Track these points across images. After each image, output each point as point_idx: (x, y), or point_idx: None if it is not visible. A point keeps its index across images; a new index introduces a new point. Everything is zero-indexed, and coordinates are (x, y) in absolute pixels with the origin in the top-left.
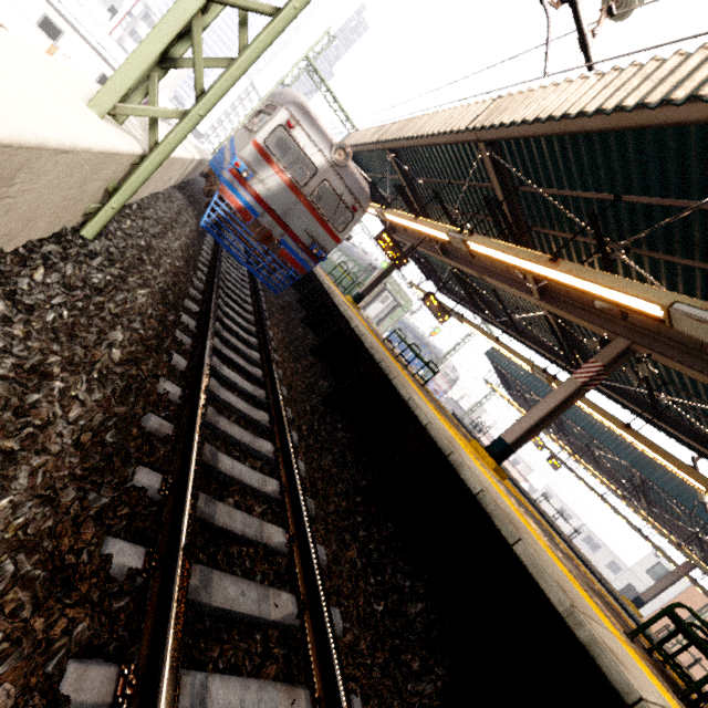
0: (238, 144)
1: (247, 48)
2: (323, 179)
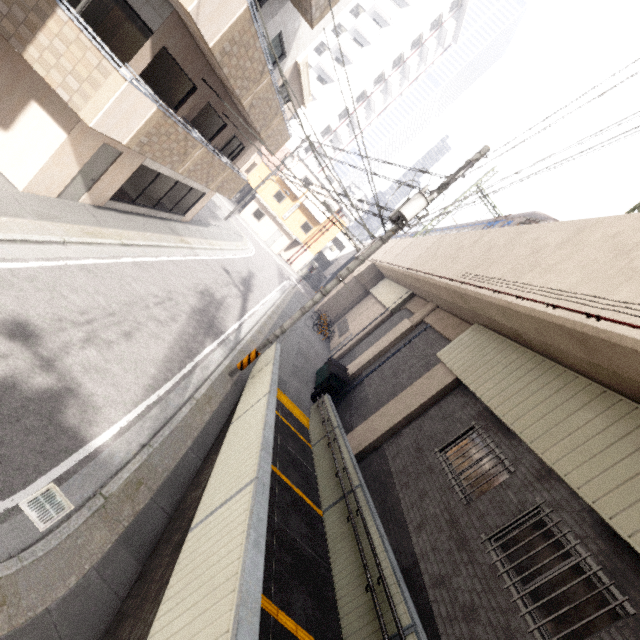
0: None
1: None
2: None
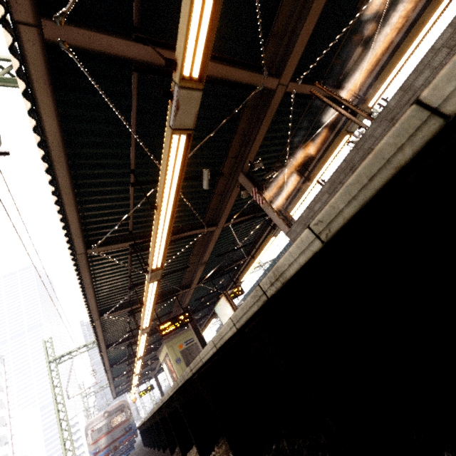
0: (90, 450)
1: (72, 450)
2: (109, 421)
